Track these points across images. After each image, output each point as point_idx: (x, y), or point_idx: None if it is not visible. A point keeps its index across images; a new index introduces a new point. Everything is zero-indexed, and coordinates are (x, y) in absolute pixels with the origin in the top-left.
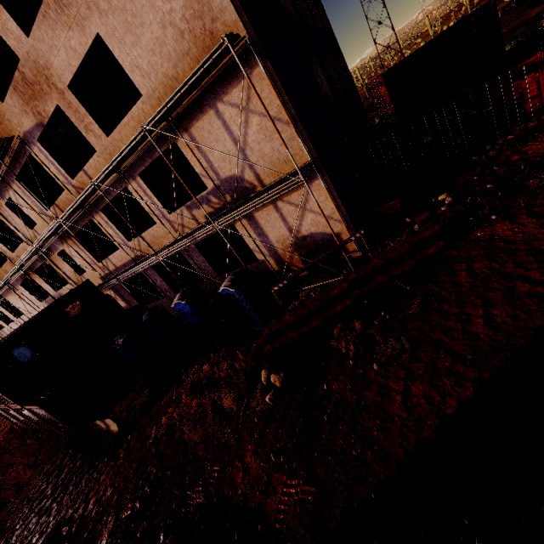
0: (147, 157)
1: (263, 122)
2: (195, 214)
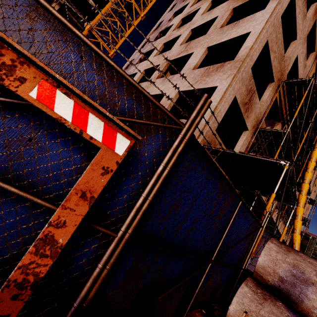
0: None
1: None
2: None
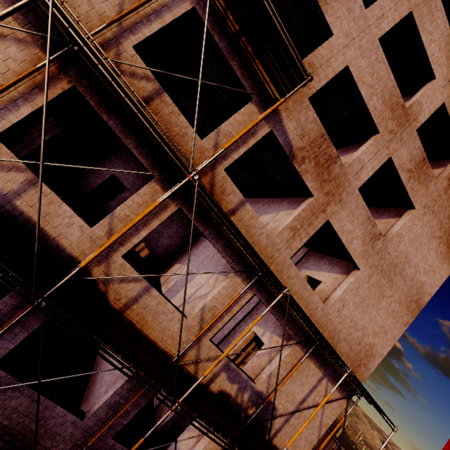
0: (277, 309)
1: (318, 417)
2: (221, 377)
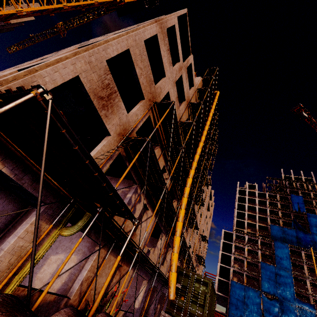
0: None
1: None
2: None
